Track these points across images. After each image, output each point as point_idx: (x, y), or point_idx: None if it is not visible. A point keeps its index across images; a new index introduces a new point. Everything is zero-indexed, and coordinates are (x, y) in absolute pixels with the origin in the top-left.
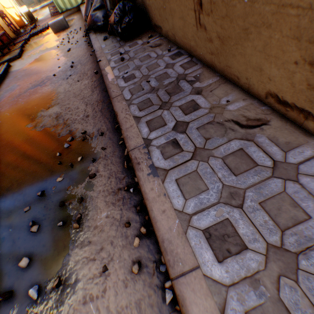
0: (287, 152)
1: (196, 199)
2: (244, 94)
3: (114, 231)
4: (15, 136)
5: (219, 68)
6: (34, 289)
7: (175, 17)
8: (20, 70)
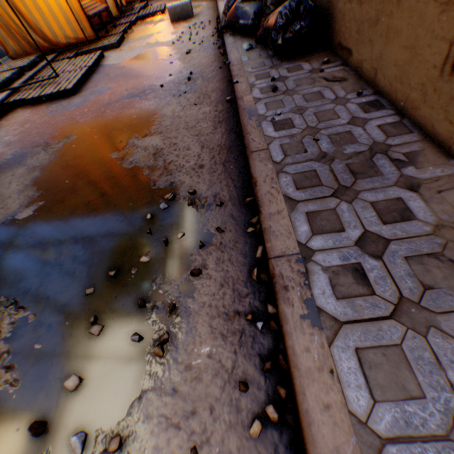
0: None
1: (396, 409)
2: None
3: (218, 389)
4: (92, 166)
5: None
6: (78, 438)
7: (394, 43)
8: (115, 66)
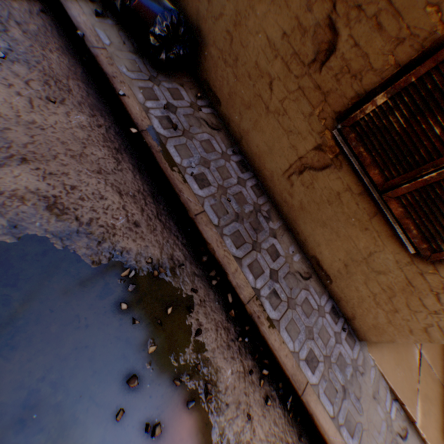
0: (320, 299)
1: (298, 340)
2: (298, 246)
3: (244, 383)
4: None
5: (285, 214)
6: None
7: (260, 134)
8: None
